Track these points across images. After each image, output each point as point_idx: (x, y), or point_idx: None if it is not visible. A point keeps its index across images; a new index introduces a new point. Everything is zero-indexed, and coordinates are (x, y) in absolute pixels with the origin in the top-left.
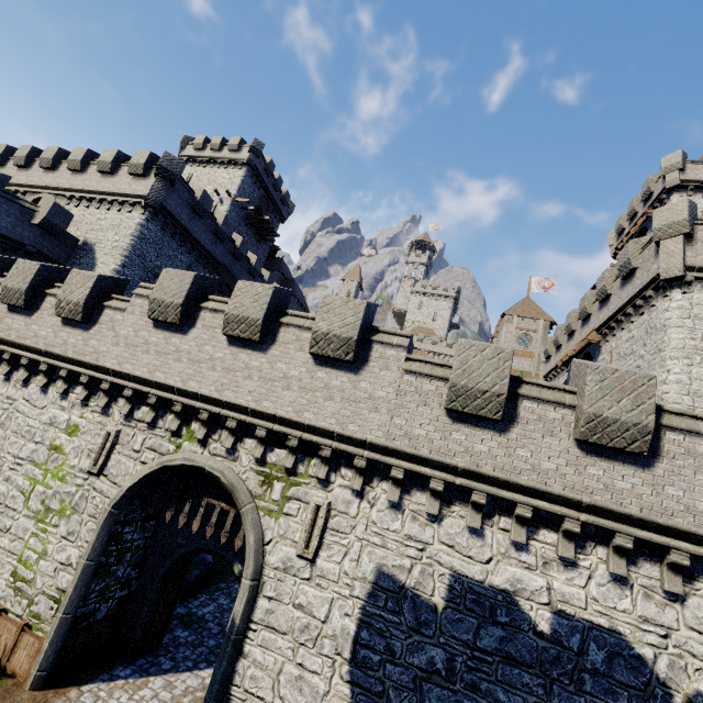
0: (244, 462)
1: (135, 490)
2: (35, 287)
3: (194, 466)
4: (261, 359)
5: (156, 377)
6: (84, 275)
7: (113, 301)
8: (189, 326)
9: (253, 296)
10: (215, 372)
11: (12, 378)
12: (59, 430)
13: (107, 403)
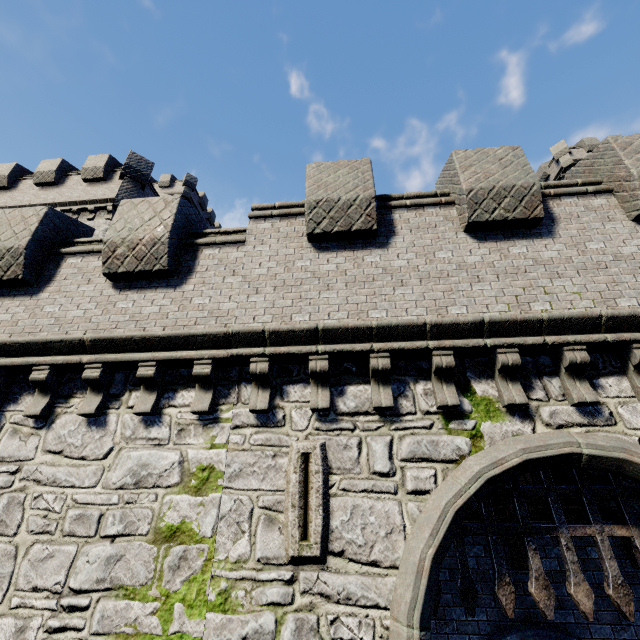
0: (633, 421)
1: (441, 561)
2: (40, 244)
3: (555, 456)
4: (554, 246)
5: (373, 319)
6: (150, 201)
7: (211, 237)
8: (385, 235)
9: (496, 161)
10: (487, 283)
11: (4, 419)
12: (166, 489)
13: (267, 401)
